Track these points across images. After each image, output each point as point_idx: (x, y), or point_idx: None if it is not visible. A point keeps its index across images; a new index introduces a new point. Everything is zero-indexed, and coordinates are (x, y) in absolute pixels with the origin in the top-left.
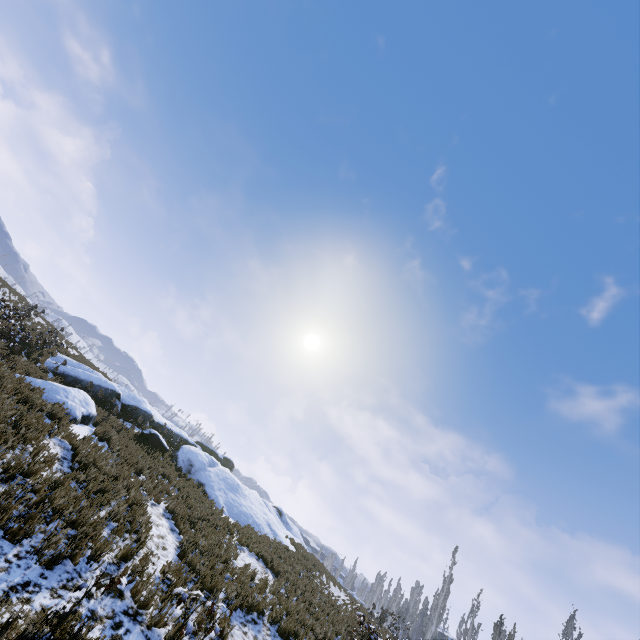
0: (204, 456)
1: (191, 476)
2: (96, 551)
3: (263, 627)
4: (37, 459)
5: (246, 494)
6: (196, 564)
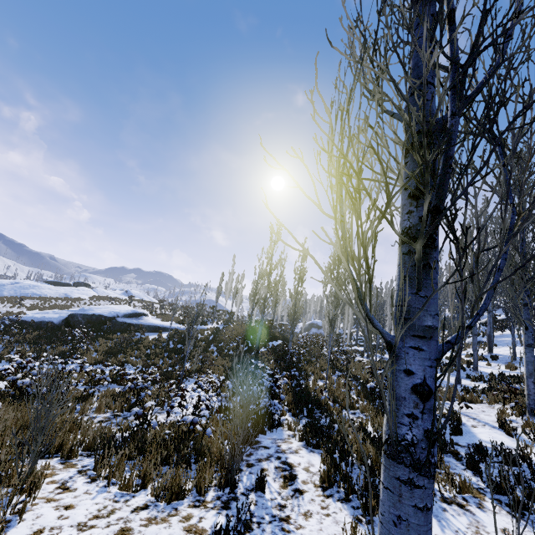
0: (6, 282)
1: None
2: None
3: None
4: None
5: (45, 288)
6: None
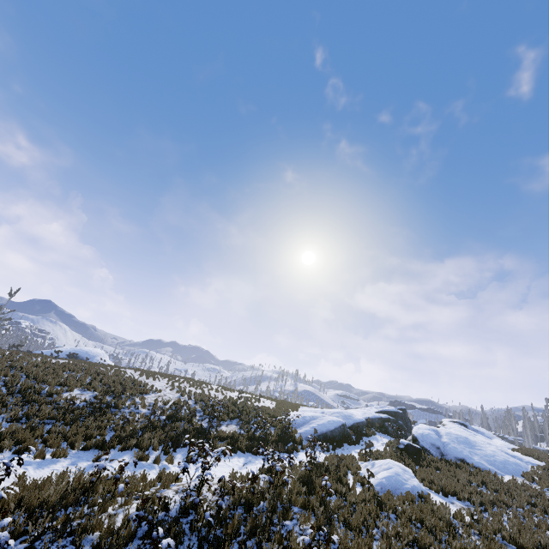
0: (430, 432)
1: (447, 457)
2: None
3: None
4: None
5: (473, 440)
6: None
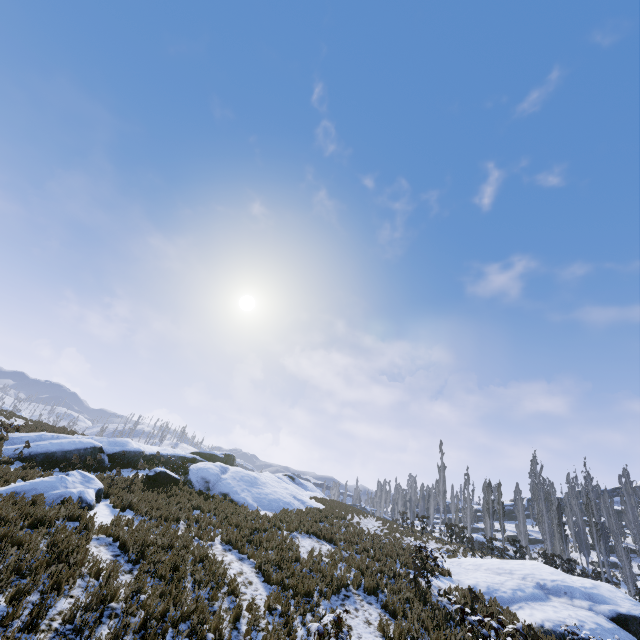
0: (214, 467)
1: (212, 492)
2: (218, 632)
3: (354, 596)
4: (110, 582)
5: (265, 481)
6: (284, 581)
